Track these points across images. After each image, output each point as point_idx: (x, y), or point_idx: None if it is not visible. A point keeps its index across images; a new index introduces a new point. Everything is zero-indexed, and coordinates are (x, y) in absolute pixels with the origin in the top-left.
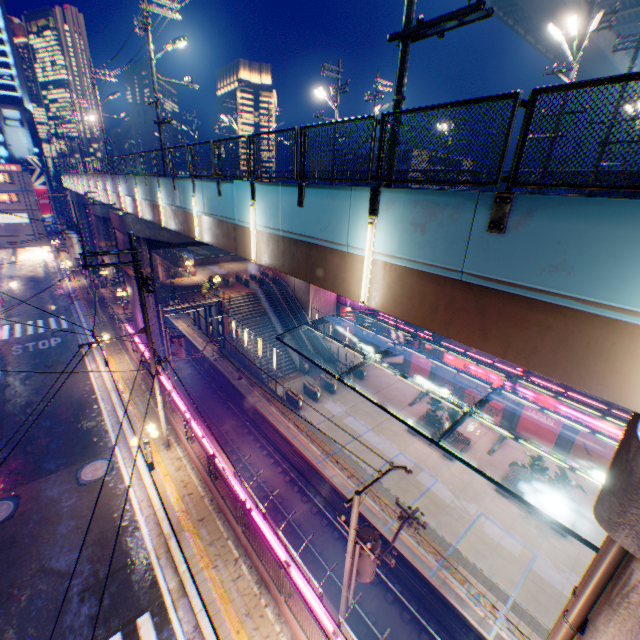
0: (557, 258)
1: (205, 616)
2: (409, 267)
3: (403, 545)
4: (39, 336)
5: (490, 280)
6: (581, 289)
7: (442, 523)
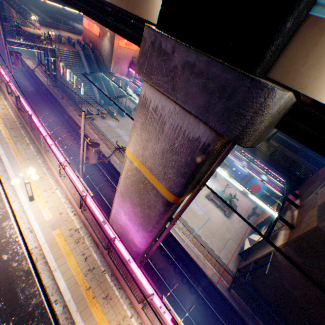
0: None
1: (5, 156)
2: None
3: None
4: None
5: None
6: None
7: None
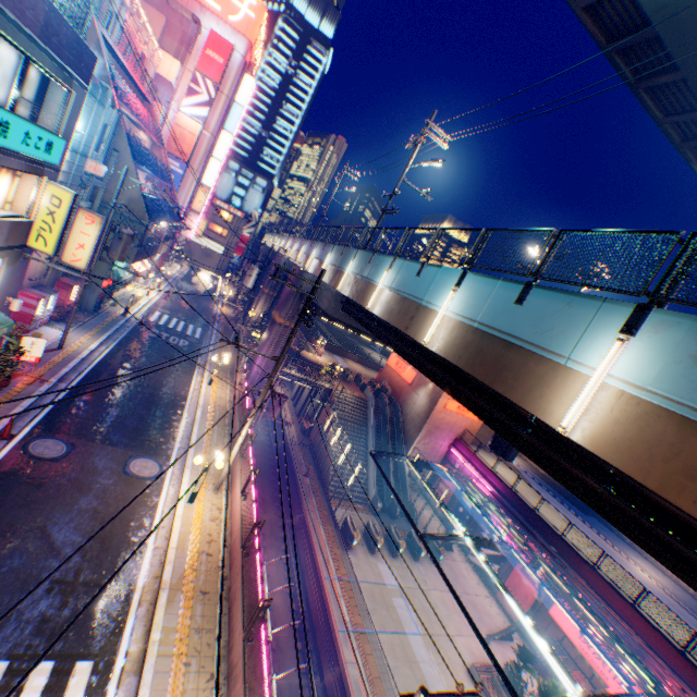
0: None
1: None
2: (664, 407)
3: None
4: (175, 332)
5: None
6: None
7: None
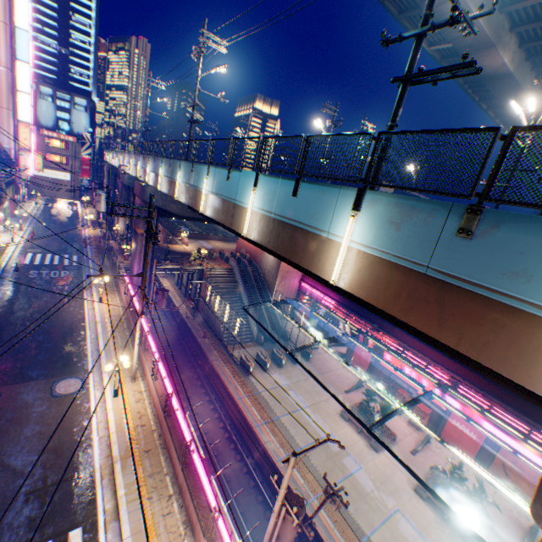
0: (518, 266)
1: None
2: (380, 257)
3: (320, 523)
4: (53, 267)
5: (452, 277)
6: (538, 295)
7: (360, 510)
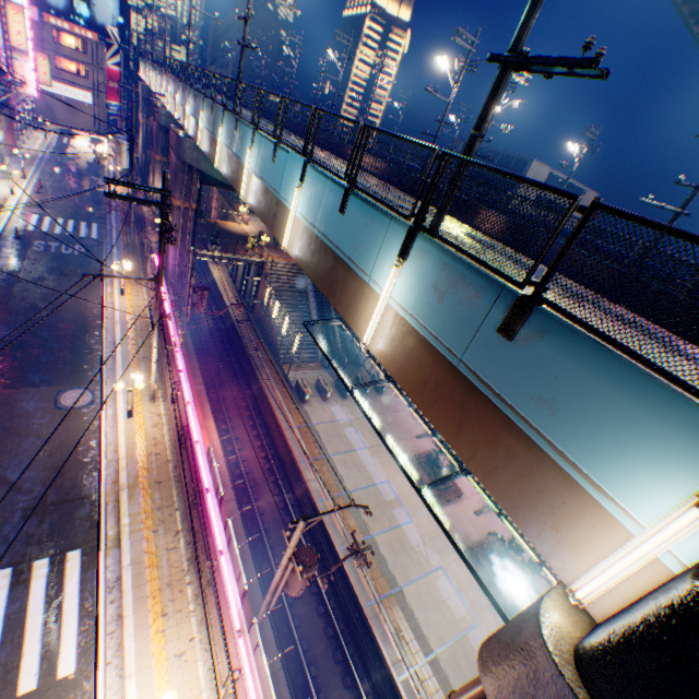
0: (548, 393)
1: (130, 572)
2: (417, 329)
3: (352, 569)
4: (65, 238)
5: (482, 382)
6: (557, 435)
7: (399, 562)
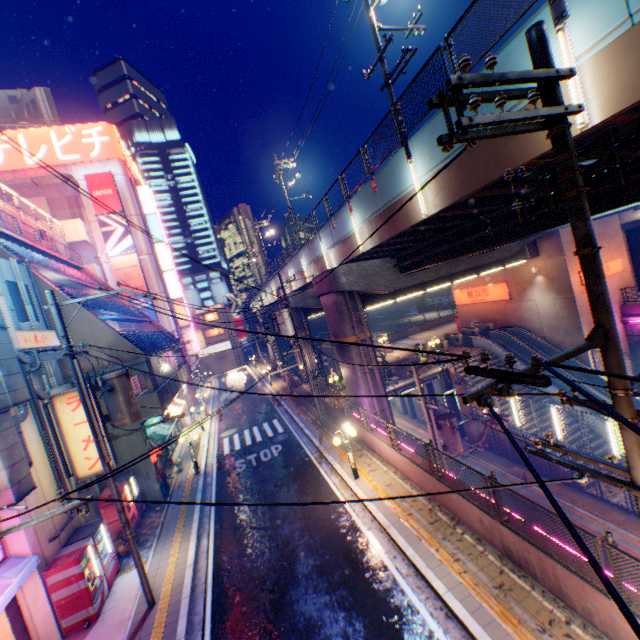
0: None
1: None
2: None
3: None
4: (257, 445)
5: None
6: None
7: None
